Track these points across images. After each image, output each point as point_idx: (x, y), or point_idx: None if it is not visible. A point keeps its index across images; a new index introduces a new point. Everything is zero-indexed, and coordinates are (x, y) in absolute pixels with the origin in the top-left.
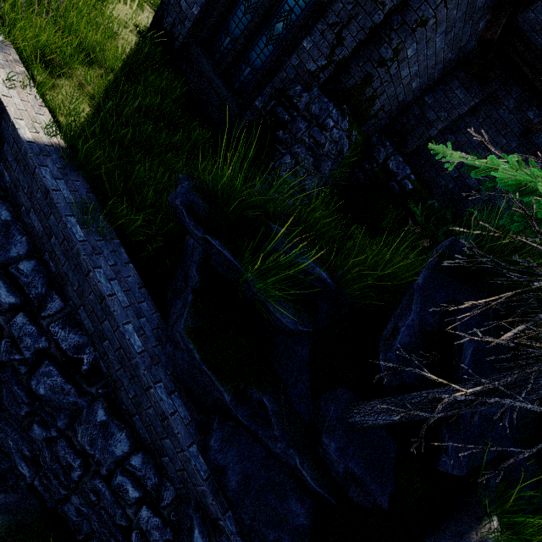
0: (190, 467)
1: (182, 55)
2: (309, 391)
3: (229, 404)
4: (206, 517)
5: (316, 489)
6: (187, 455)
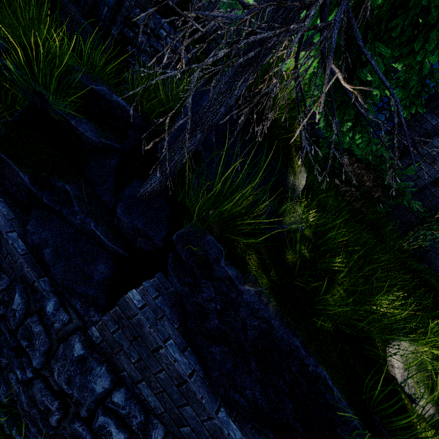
0: (10, 247)
1: (56, 7)
2: (114, 187)
3: (30, 186)
4: (27, 286)
5: (110, 245)
6: (5, 237)
